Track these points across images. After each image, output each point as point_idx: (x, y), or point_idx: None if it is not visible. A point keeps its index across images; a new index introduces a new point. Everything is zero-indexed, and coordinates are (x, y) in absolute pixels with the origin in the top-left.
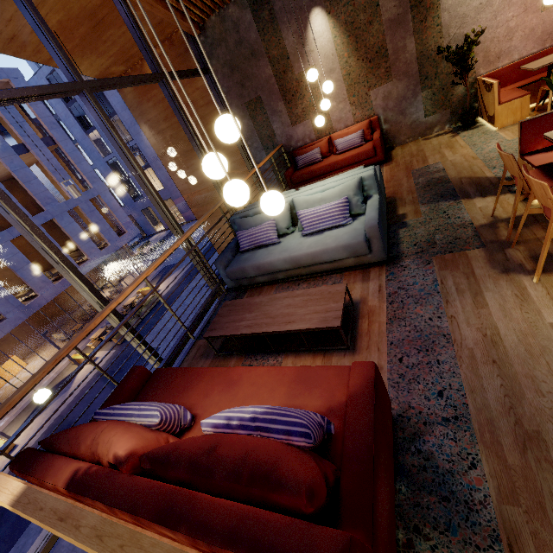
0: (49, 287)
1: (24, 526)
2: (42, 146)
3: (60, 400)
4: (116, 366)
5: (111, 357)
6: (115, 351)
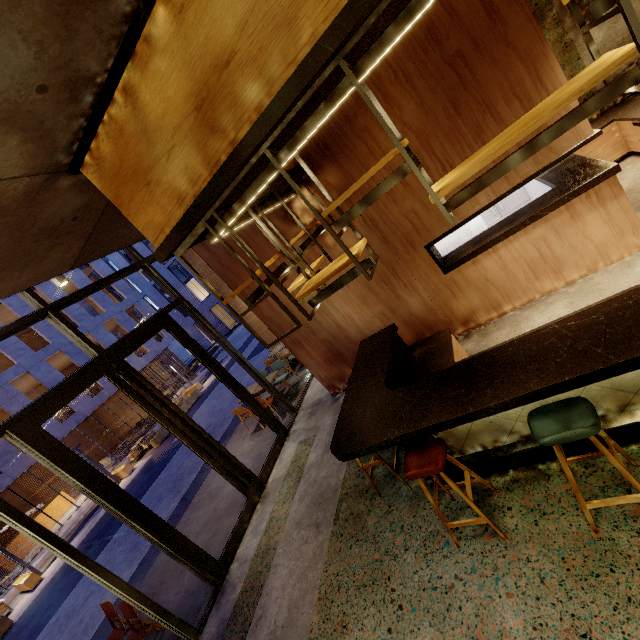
0: (86, 401)
1: None
2: (76, 269)
3: (93, 520)
4: (149, 467)
5: (148, 461)
6: (152, 454)
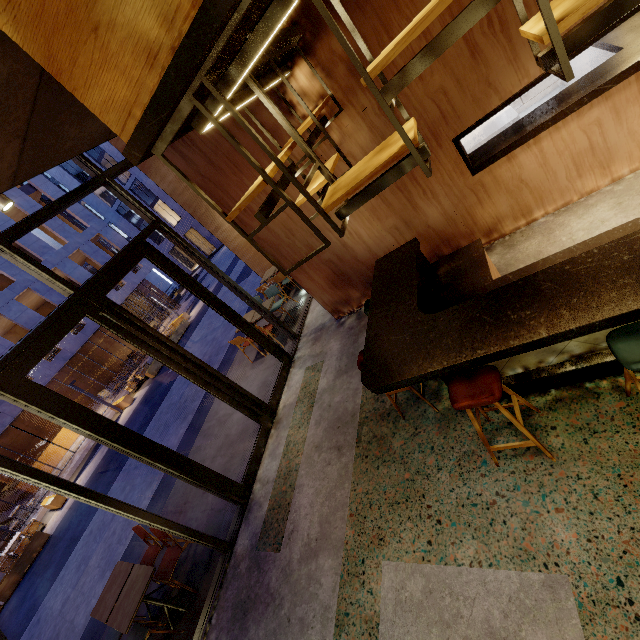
0: (70, 339)
1: (64, 562)
2: (22, 195)
3: (104, 447)
4: (149, 397)
5: (147, 391)
6: (150, 385)
